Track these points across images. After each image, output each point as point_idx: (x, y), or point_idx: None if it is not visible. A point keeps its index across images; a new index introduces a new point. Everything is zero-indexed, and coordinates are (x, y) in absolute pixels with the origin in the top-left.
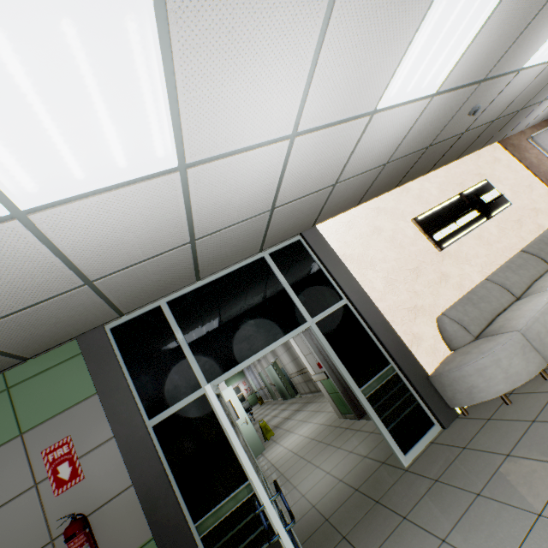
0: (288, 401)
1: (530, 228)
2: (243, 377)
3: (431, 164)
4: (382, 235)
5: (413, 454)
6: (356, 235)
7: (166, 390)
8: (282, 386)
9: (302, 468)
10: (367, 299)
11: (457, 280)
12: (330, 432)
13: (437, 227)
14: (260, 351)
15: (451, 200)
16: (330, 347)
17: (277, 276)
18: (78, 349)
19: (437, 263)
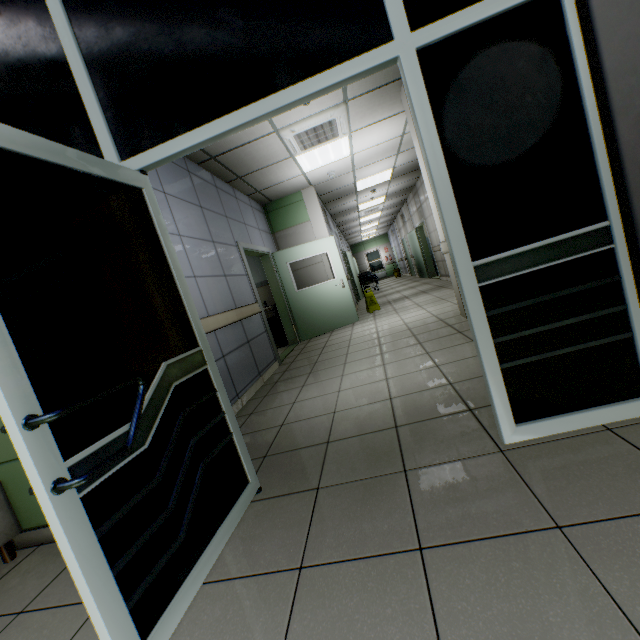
0: (424, 280)
1: None
2: (386, 242)
3: None
4: None
5: (539, 430)
6: None
7: None
8: (421, 261)
9: (368, 358)
10: None
11: None
12: (435, 330)
13: None
14: (241, 109)
15: None
16: (436, 132)
17: None
18: None
19: None
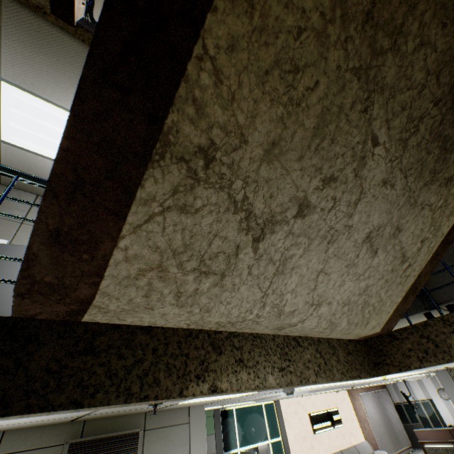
0: None
1: (347, 440)
2: None
3: (321, 393)
4: (297, 415)
5: None
6: (290, 410)
7: (229, 443)
8: None
9: None
10: (287, 441)
11: (316, 450)
12: None
13: (316, 422)
14: (254, 444)
15: (323, 411)
16: None
17: (264, 415)
18: (213, 413)
19: (312, 438)
